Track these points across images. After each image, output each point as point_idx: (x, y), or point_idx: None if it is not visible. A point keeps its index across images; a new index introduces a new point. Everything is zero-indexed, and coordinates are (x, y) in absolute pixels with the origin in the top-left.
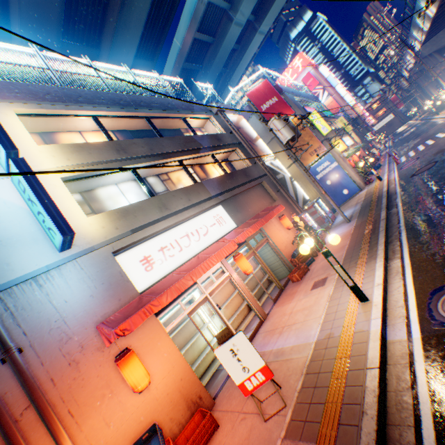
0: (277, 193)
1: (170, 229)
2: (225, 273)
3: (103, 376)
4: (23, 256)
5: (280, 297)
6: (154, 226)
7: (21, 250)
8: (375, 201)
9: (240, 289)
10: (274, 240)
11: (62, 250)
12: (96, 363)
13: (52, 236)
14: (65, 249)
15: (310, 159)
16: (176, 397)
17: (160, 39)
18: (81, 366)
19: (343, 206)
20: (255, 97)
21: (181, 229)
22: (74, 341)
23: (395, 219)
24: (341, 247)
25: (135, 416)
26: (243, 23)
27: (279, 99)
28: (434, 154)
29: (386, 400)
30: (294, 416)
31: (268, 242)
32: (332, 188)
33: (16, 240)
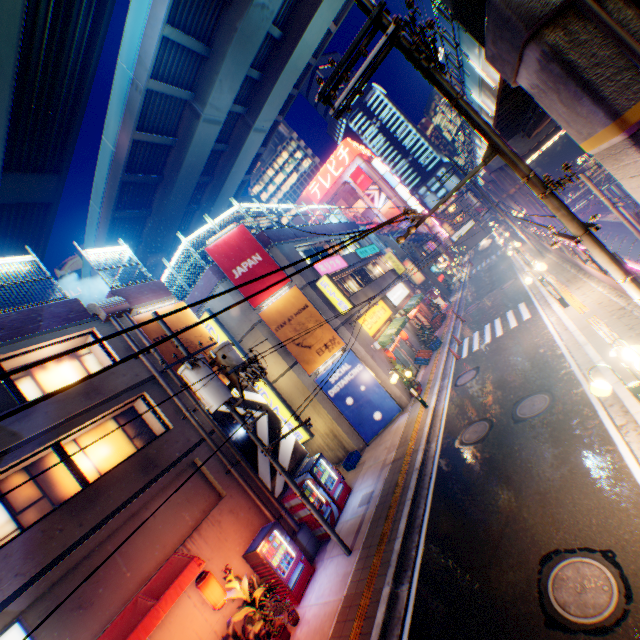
0: (226, 477)
1: None
2: None
3: None
4: None
5: None
6: None
7: None
8: (396, 500)
9: None
10: None
11: None
12: None
13: None
14: None
15: (318, 360)
16: None
17: (66, 139)
18: None
19: (373, 444)
20: (223, 254)
21: None
22: None
23: None
24: None
25: None
26: (221, 120)
27: (264, 258)
28: (495, 387)
29: None
30: None
31: None
32: (357, 410)
33: None
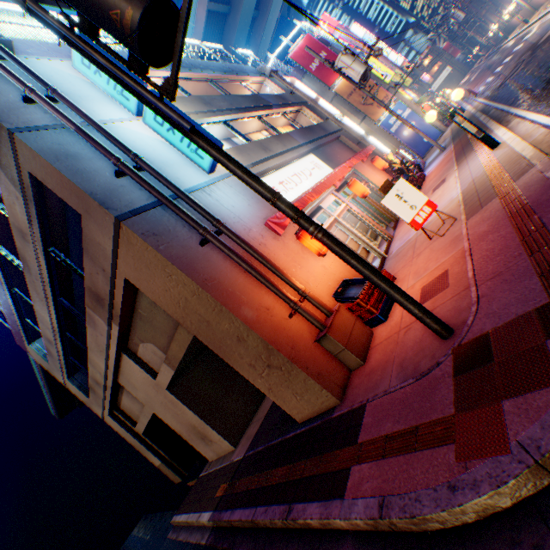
0: (358, 146)
1: (278, 169)
2: (342, 205)
3: (287, 255)
4: (184, 175)
5: (399, 224)
6: (267, 163)
7: (180, 171)
8: None
9: (360, 217)
10: (374, 183)
11: (210, 171)
12: (278, 247)
13: (199, 158)
14: (212, 172)
15: (379, 113)
16: (348, 276)
17: None
18: (268, 247)
19: (427, 154)
20: (300, 58)
21: (288, 170)
22: (254, 232)
23: (497, 113)
24: (447, 162)
25: (324, 282)
26: None
27: (328, 54)
28: (518, 60)
29: (543, 152)
30: (468, 213)
31: (367, 185)
32: (411, 139)
33: (173, 164)
